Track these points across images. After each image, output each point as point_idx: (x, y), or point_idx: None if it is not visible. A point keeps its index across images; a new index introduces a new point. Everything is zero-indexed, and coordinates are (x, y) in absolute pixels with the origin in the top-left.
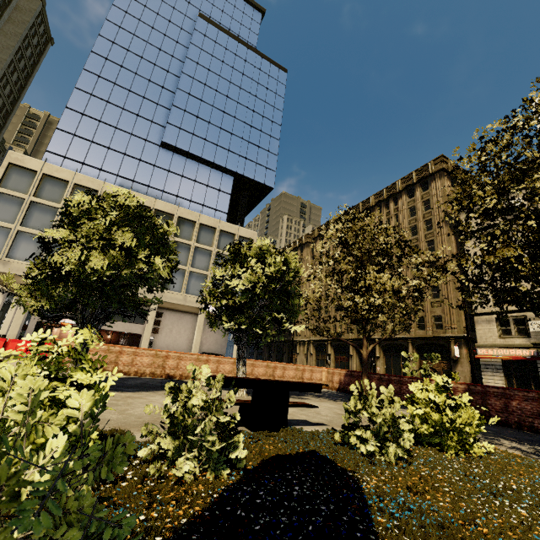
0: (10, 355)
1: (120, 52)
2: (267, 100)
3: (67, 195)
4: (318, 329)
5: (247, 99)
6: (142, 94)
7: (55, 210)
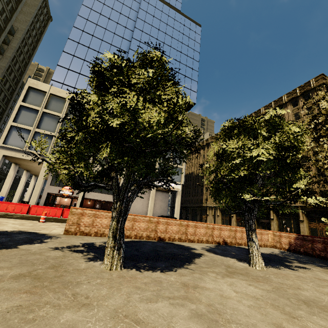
0: (33, 217)
1: (95, 15)
2: (189, 45)
3: (66, 107)
4: None
5: (176, 45)
6: (110, 42)
7: (58, 118)
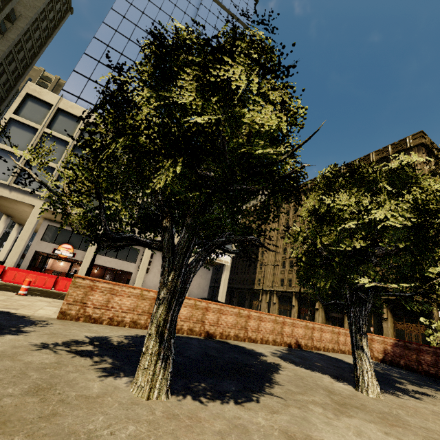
0: (7, 285)
1: (136, 13)
2: None
3: (79, 131)
4: (282, 281)
5: None
6: None
7: (65, 144)
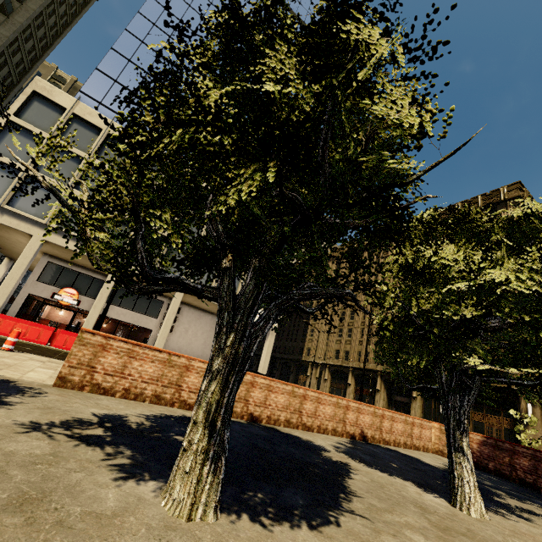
0: None
1: (181, 5)
2: None
3: (98, 145)
4: (337, 353)
5: None
6: None
7: (79, 159)
